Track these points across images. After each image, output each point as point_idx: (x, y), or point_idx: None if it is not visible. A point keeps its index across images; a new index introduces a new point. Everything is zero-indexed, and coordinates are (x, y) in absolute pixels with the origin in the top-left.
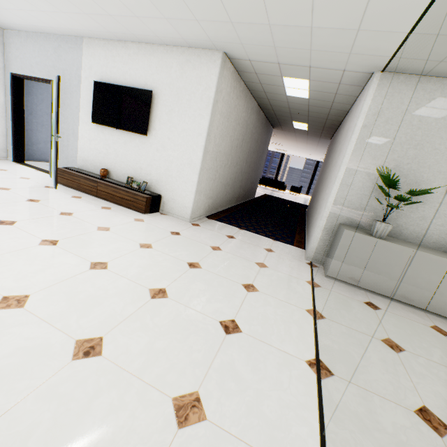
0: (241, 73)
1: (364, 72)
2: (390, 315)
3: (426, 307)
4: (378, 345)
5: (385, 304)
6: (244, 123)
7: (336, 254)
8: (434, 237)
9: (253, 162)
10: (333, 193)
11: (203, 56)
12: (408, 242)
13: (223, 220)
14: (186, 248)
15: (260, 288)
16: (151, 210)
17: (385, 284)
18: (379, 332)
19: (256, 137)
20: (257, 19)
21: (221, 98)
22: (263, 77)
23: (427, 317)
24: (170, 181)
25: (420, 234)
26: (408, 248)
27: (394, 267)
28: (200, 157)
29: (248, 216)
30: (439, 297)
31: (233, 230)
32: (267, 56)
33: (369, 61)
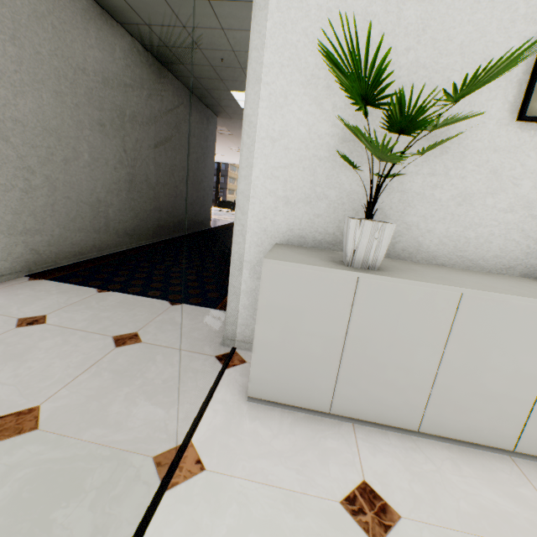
0: None
1: None
2: None
3: (515, 445)
4: None
5: (409, 475)
6: (110, 76)
7: (260, 336)
8: (496, 241)
9: (180, 167)
10: (245, 168)
11: None
12: (439, 264)
13: (76, 276)
14: None
15: None
16: None
17: (402, 399)
18: None
19: (172, 122)
20: None
21: None
22: None
23: (528, 483)
24: None
25: (464, 240)
26: (449, 286)
27: (419, 350)
28: None
29: (163, 257)
30: None
31: (71, 298)
32: None
33: None
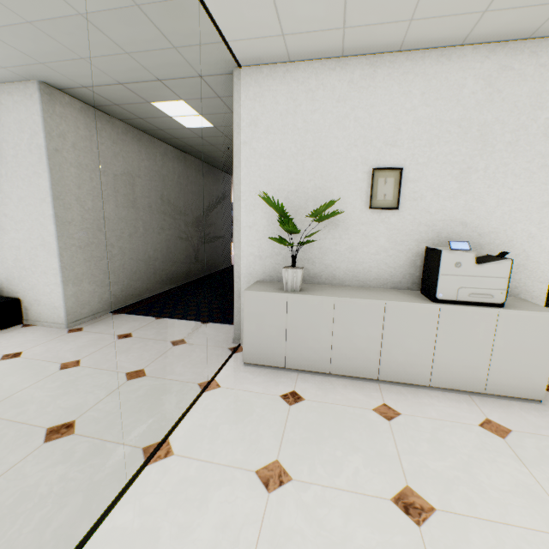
0: (102, 109)
1: (224, 73)
2: (314, 407)
3: (378, 376)
4: (242, 486)
5: (317, 389)
6: (154, 174)
7: (246, 329)
8: (374, 271)
9: (204, 221)
10: (237, 242)
11: (16, 92)
12: (347, 285)
13: (140, 310)
14: (2, 380)
15: (82, 426)
16: (1, 325)
17: (319, 356)
18: (266, 452)
19: (196, 190)
20: (4, 17)
21: (67, 145)
22: (131, 108)
23: (379, 391)
24: (25, 276)
25: (357, 271)
26: (328, 297)
27: (321, 329)
28: (53, 232)
29: (195, 293)
30: (388, 356)
31: (142, 323)
32: (94, 75)
33: (208, 54)
